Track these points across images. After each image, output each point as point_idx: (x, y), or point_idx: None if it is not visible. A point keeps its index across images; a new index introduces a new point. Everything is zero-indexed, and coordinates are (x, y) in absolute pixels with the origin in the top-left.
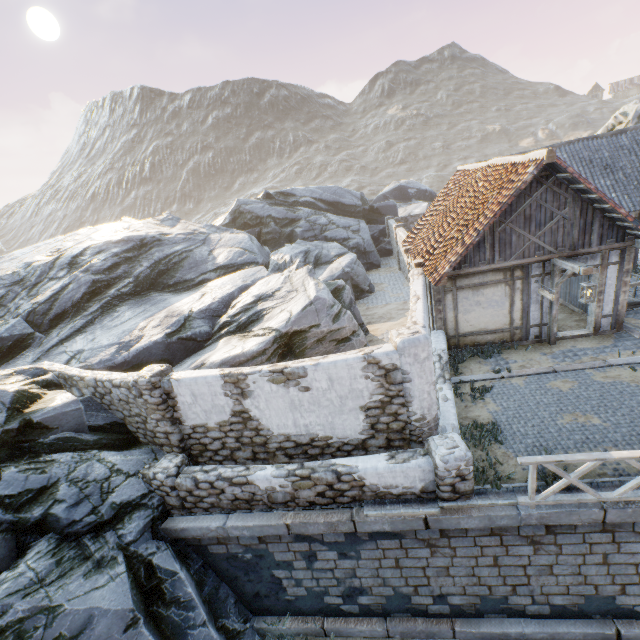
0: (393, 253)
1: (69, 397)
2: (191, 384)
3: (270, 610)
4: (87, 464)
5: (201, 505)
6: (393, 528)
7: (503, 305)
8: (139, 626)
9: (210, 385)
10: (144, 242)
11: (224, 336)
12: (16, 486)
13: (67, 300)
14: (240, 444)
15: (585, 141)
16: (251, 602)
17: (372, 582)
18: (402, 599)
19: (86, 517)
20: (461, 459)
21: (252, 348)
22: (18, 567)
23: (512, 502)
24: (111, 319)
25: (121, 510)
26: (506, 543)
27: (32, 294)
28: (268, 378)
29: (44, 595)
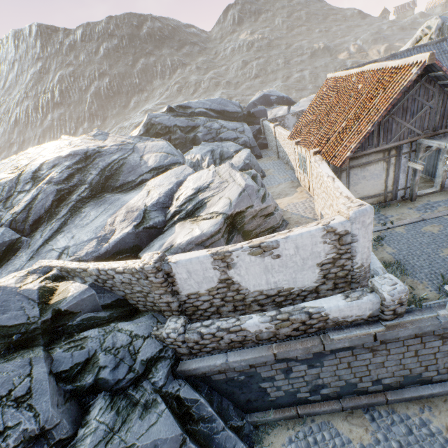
0: (268, 146)
1: (81, 286)
2: (186, 264)
3: (258, 408)
4: (111, 335)
5: (204, 350)
6: (351, 344)
7: (381, 177)
8: (187, 443)
9: (202, 263)
10: (87, 155)
11: (177, 222)
12: (66, 363)
13: (40, 208)
14: (224, 302)
15: (418, 48)
16: (244, 406)
17: (331, 379)
18: (351, 386)
19: (127, 375)
20: (402, 292)
21: (210, 229)
22: (91, 424)
23: (434, 315)
24: (80, 219)
25: (148, 364)
26: (424, 341)
27: (7, 206)
28: (248, 252)
29: (119, 440)
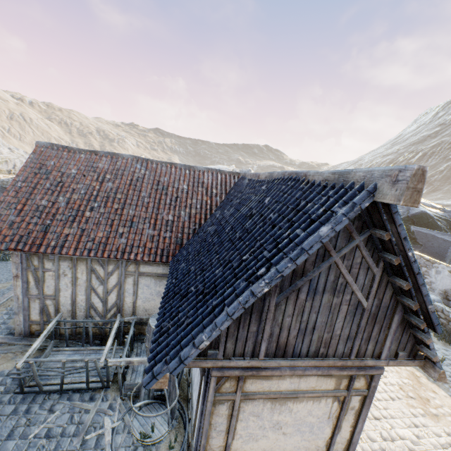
0: None
1: None
2: None
3: None
4: None
5: None
6: None
7: None
8: None
9: None
10: None
11: None
12: None
13: None
14: None
15: (292, 178)
16: None
17: None
18: None
19: None
20: None
21: None
22: None
23: None
24: None
25: None
26: None
27: None
28: None
29: None
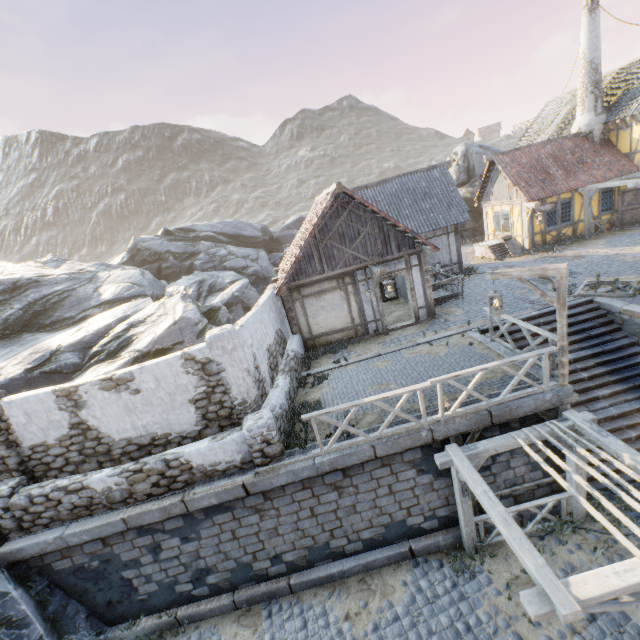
0: None
1: None
2: (23, 404)
3: (125, 616)
4: None
5: (40, 522)
6: (220, 500)
7: (343, 307)
8: None
9: (43, 402)
10: (18, 285)
11: (94, 365)
12: None
13: None
14: (84, 456)
15: (409, 175)
16: (105, 613)
17: (216, 559)
18: (245, 569)
19: None
20: (263, 426)
21: (111, 369)
22: None
23: (310, 456)
24: None
25: None
26: (317, 494)
27: None
28: (99, 386)
29: None
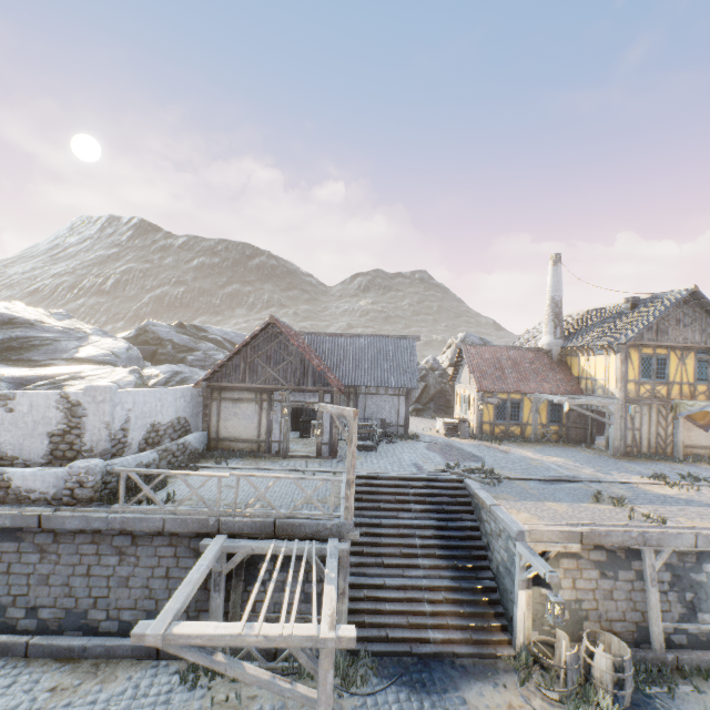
0: None
1: None
2: None
3: None
4: None
5: None
6: (14, 524)
7: (254, 419)
8: None
9: None
10: (14, 321)
11: None
12: None
13: None
14: None
15: (381, 337)
16: None
17: None
18: None
19: None
20: (84, 467)
21: None
22: None
23: (110, 509)
24: None
25: None
26: (101, 552)
27: None
28: None
29: None
